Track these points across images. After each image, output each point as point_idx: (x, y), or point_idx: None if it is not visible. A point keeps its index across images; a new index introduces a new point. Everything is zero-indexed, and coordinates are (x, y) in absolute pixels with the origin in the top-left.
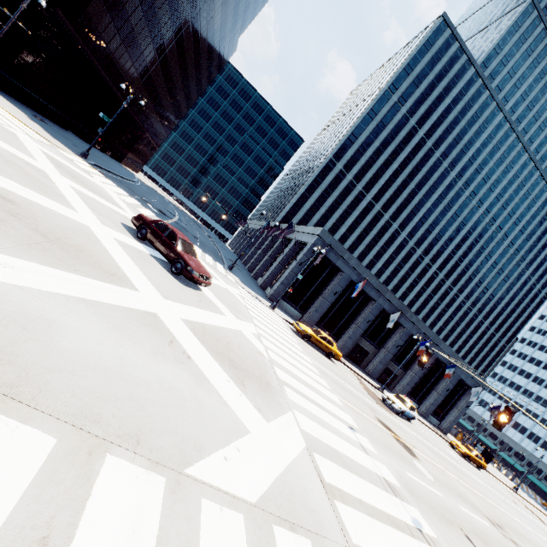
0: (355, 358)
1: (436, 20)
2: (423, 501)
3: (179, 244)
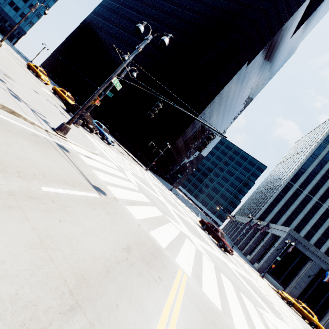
0: None
1: None
2: None
3: (219, 233)
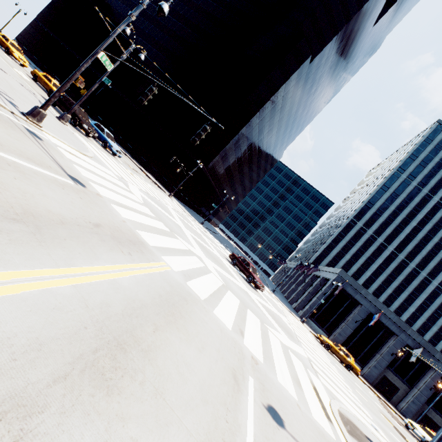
0: (383, 390)
1: (432, 124)
2: (394, 441)
3: (251, 268)
